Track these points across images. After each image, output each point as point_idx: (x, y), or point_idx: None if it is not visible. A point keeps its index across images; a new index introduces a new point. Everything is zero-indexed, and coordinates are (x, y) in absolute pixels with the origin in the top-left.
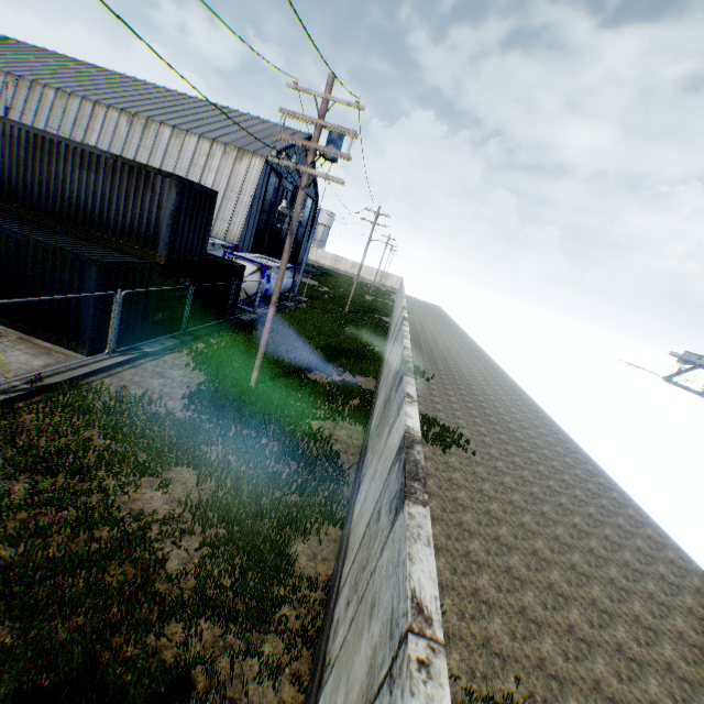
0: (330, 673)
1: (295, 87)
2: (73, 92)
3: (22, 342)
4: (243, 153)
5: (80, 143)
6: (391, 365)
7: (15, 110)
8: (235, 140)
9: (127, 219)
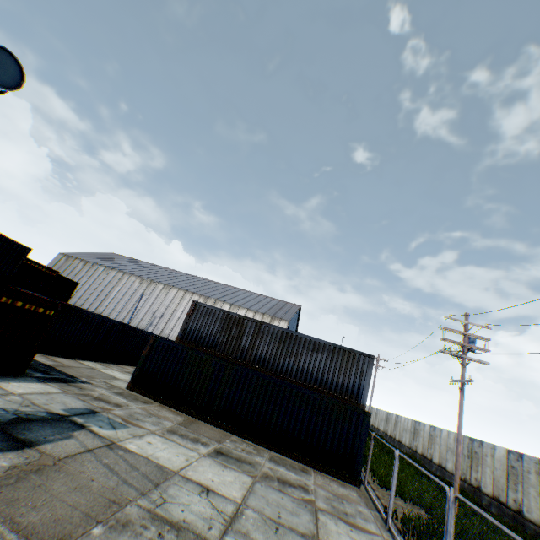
0: None
1: (449, 317)
2: (173, 285)
3: (320, 474)
4: (274, 318)
5: (313, 337)
6: None
7: (136, 294)
8: (267, 310)
9: (339, 380)
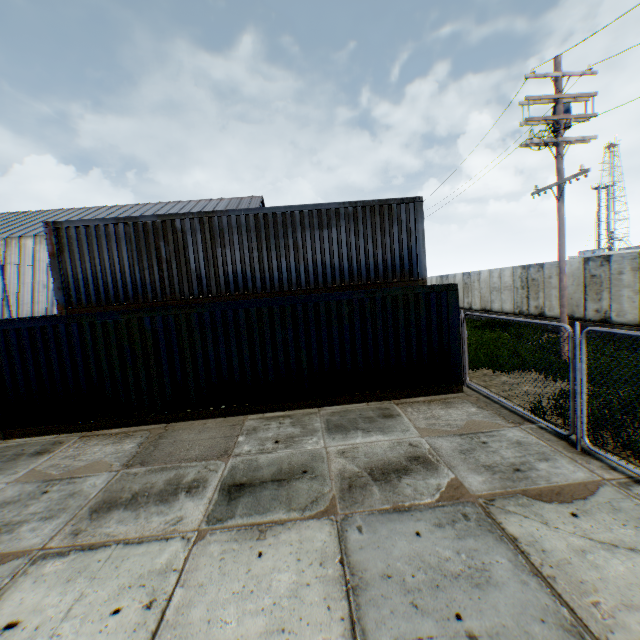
0: None
1: (533, 76)
2: None
3: (409, 405)
4: None
5: (313, 204)
6: None
7: None
8: None
9: (377, 258)
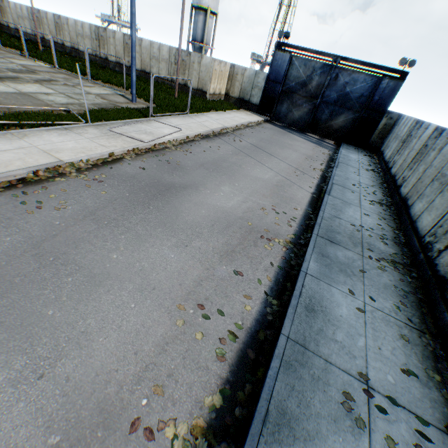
0: None
1: None
2: None
3: None
4: None
5: None
6: (79, 33)
7: None
8: None
9: None
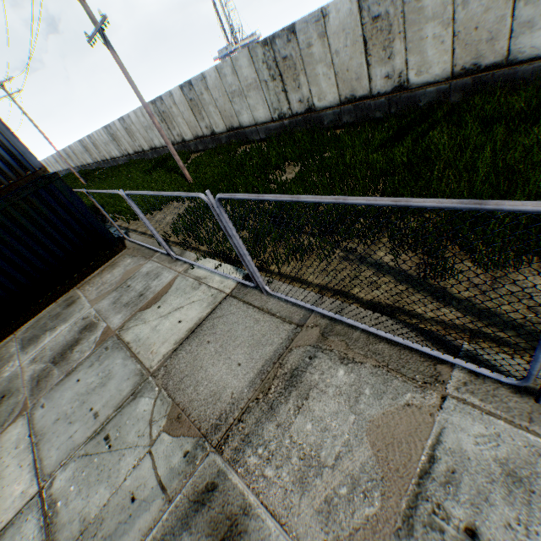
0: (408, 65)
1: None
2: None
3: (88, 284)
4: None
5: None
6: (231, 90)
7: None
8: None
9: None
